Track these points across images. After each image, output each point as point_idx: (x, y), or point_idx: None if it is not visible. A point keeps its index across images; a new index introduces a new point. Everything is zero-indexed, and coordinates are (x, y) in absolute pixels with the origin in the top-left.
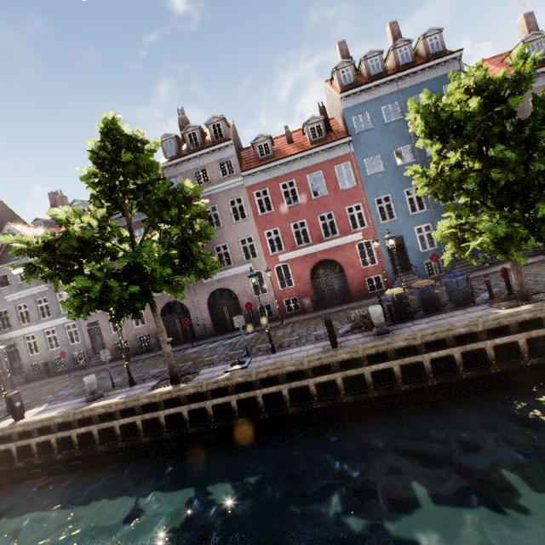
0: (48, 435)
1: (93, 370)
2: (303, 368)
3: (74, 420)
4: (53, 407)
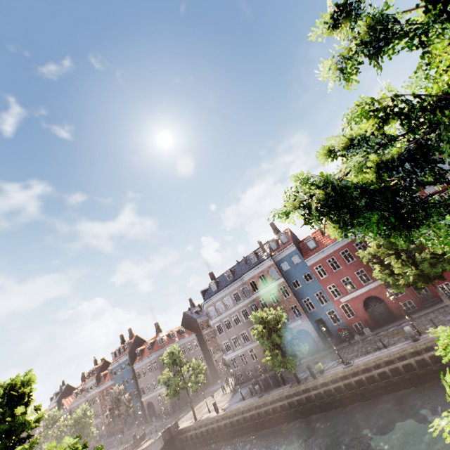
0: None
1: None
2: None
3: None
4: None
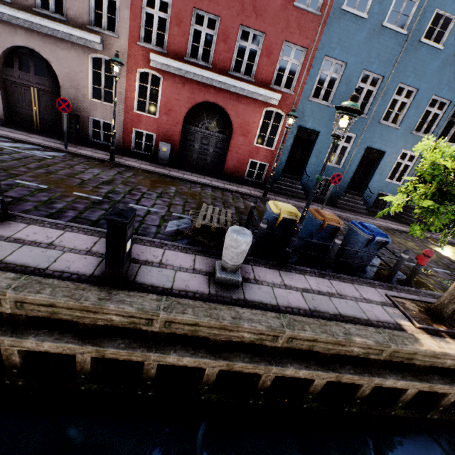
0: None
1: None
2: None
3: None
4: None
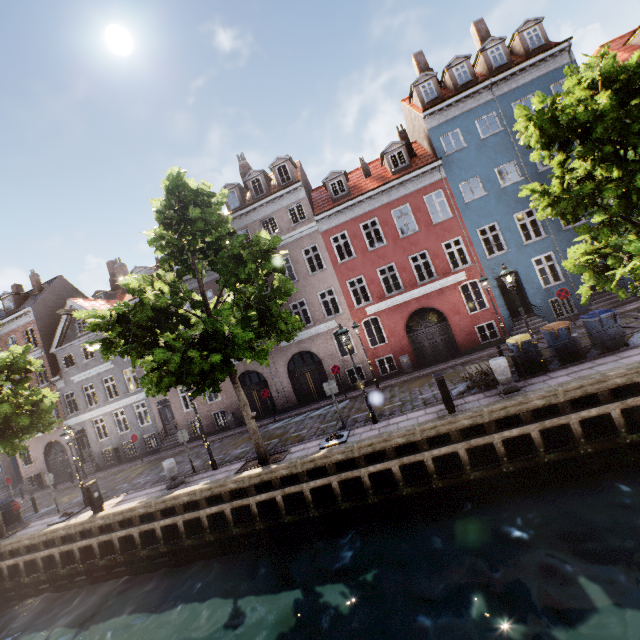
0: (131, 528)
1: (167, 454)
2: (415, 439)
3: (156, 510)
4: (131, 497)
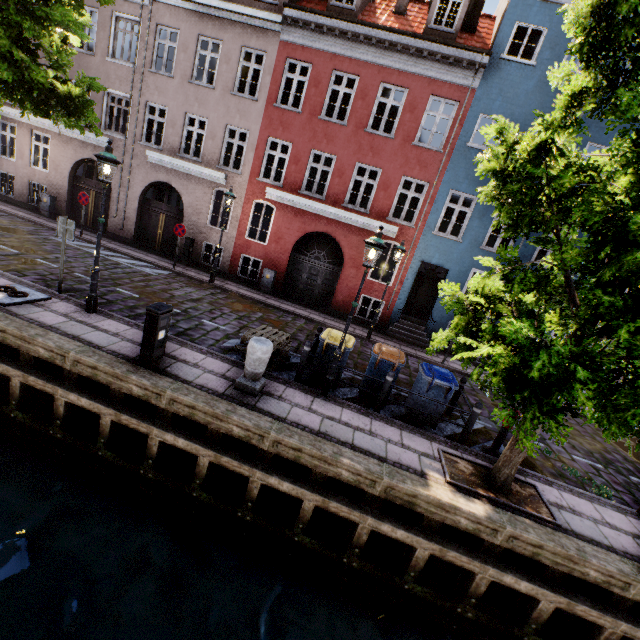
0: None
1: None
2: (63, 365)
3: None
4: None
